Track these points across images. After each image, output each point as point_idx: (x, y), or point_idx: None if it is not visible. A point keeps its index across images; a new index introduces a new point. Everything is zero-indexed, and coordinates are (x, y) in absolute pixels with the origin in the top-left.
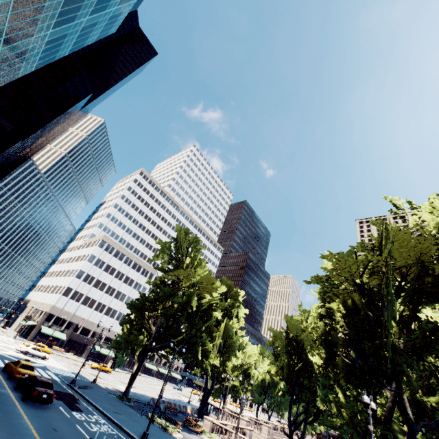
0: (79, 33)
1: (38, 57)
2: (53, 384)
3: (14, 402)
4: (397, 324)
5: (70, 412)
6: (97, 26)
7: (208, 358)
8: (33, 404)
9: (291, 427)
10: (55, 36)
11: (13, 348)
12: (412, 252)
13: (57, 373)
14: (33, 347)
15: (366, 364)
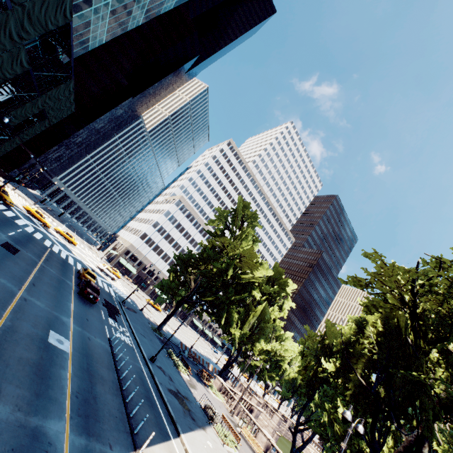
0: None
1: (144, 10)
2: (108, 296)
3: (72, 292)
4: (447, 367)
5: (107, 317)
6: None
7: (231, 327)
8: (84, 299)
9: (297, 427)
10: None
11: (96, 264)
12: None
13: (116, 292)
14: (107, 268)
15: (387, 395)
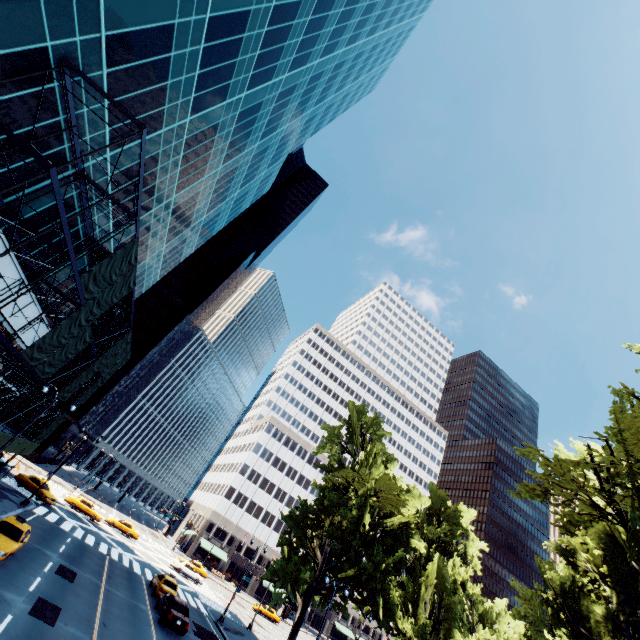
0: (232, 206)
1: (196, 240)
2: (198, 616)
3: (150, 622)
4: None
5: None
6: (249, 193)
7: (397, 617)
8: (168, 631)
9: None
10: (209, 218)
11: (168, 561)
12: None
13: (207, 604)
14: (186, 563)
15: None
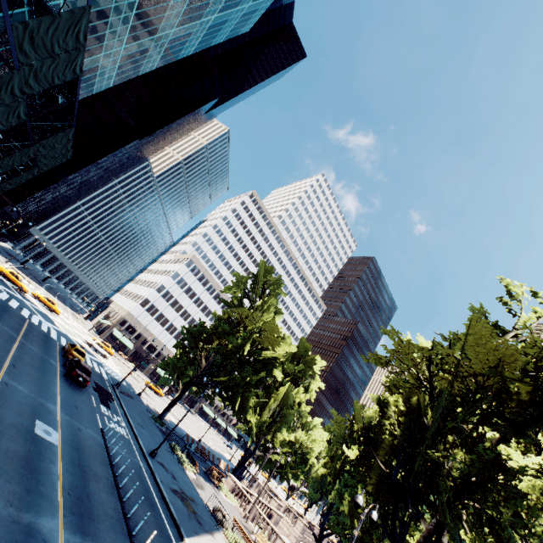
0: (206, 32)
1: (160, 56)
2: (99, 378)
3: (57, 373)
4: (461, 448)
5: (98, 403)
6: (227, 24)
7: (248, 413)
8: (71, 382)
9: (322, 531)
10: (179, 35)
11: (83, 337)
12: (492, 357)
13: (109, 373)
14: (98, 342)
15: (408, 481)
